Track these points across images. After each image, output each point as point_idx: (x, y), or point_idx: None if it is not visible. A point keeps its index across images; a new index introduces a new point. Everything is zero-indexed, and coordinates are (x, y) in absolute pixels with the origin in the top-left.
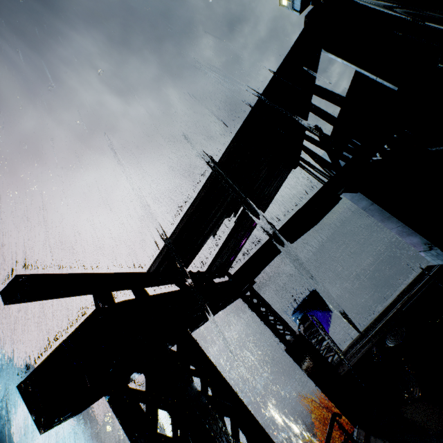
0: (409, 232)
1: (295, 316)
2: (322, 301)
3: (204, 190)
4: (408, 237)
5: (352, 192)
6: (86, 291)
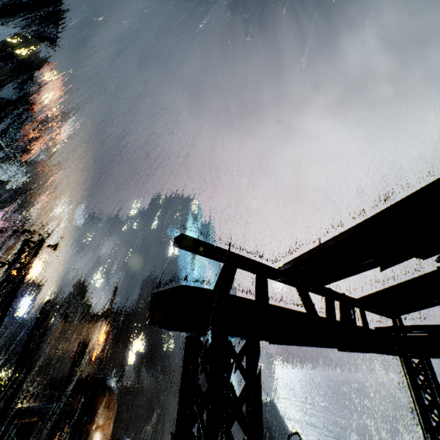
0: None
1: None
2: None
3: (377, 218)
4: None
5: None
6: (218, 259)
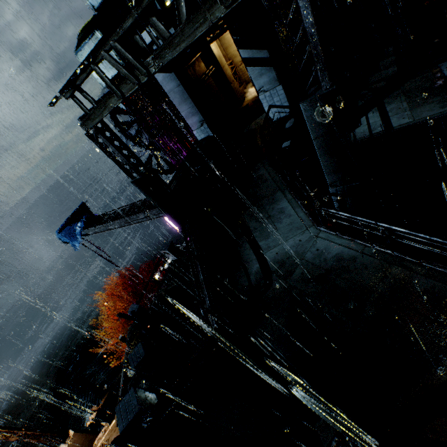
0: (195, 112)
1: (67, 230)
2: (92, 214)
3: None
4: (192, 117)
5: (167, 72)
6: None
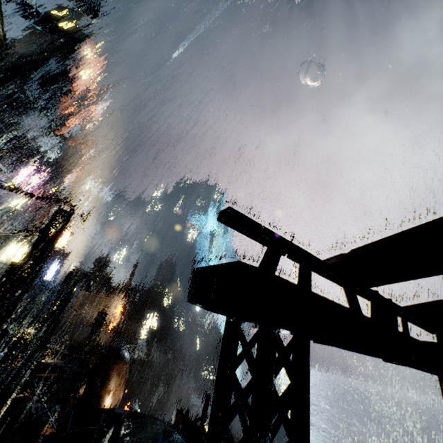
0: None
1: None
2: None
3: None
4: None
5: None
6: (263, 242)
